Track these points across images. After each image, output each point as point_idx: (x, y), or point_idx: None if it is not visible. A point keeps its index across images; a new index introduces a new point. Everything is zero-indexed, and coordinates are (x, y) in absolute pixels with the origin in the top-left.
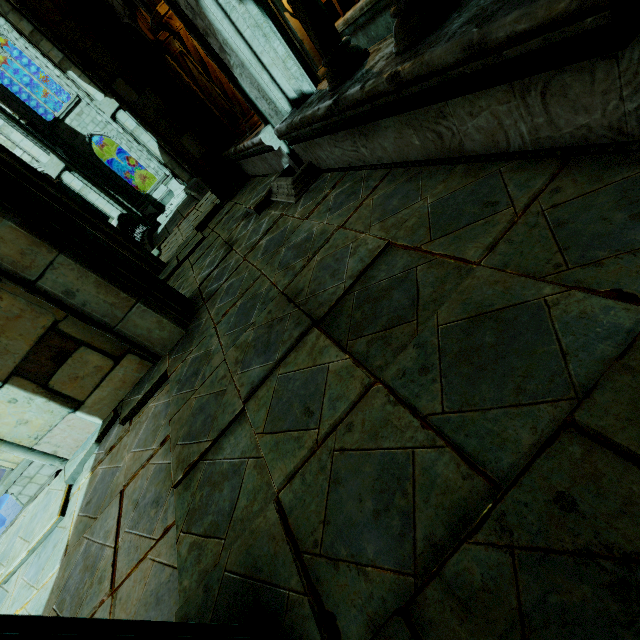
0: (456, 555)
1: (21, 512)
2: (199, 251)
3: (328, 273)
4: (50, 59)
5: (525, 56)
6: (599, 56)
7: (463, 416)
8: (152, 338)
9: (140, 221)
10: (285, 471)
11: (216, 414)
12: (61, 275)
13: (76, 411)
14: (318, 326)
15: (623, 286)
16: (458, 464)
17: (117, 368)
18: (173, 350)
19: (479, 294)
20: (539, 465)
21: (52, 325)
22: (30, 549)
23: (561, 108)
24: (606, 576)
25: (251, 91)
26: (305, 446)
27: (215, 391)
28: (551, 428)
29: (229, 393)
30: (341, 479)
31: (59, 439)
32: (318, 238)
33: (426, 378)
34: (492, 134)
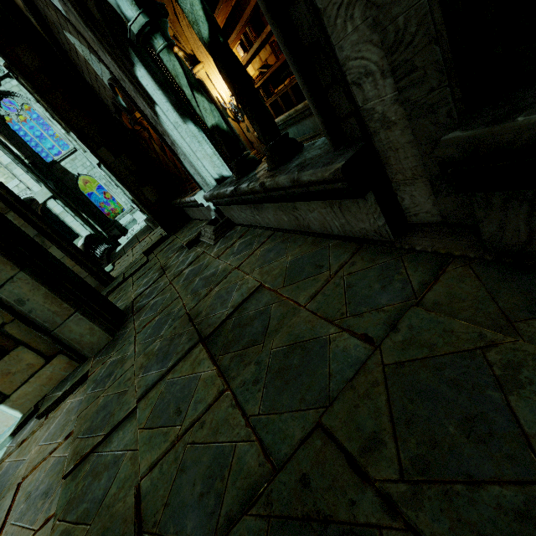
0: (237, 525)
1: None
2: (142, 271)
3: (220, 301)
4: (59, 123)
5: (322, 190)
6: (353, 199)
7: (269, 417)
8: (83, 342)
9: (104, 240)
10: (150, 461)
11: (114, 411)
12: (17, 287)
13: (0, 404)
14: (203, 342)
15: (369, 332)
16: (259, 454)
17: (47, 366)
18: (99, 353)
19: (298, 329)
20: (298, 454)
21: None
22: None
23: (350, 217)
24: (312, 534)
25: (191, 169)
26: (169, 440)
27: (119, 391)
28: (312, 427)
29: (129, 393)
30: (186, 467)
31: None
32: (220, 274)
33: (255, 388)
34: (323, 223)
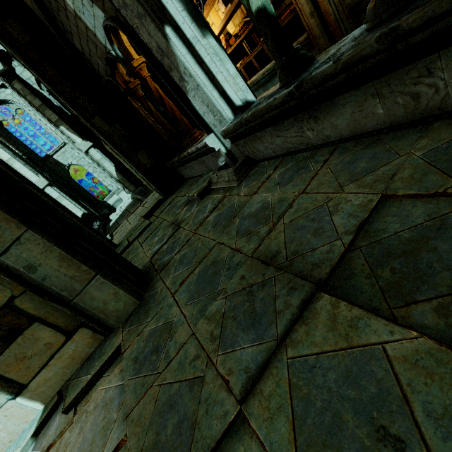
0: None
1: None
2: (147, 233)
3: (308, 232)
4: (50, 119)
5: None
6: None
7: None
8: (107, 310)
9: (97, 218)
10: None
11: (196, 416)
12: (26, 250)
13: (17, 397)
14: (324, 290)
15: None
16: None
17: (68, 344)
18: (127, 321)
19: None
20: None
21: (7, 301)
22: None
23: None
24: None
25: (200, 108)
26: None
27: (187, 377)
28: None
29: (210, 382)
30: None
31: None
32: (278, 205)
33: None
34: None
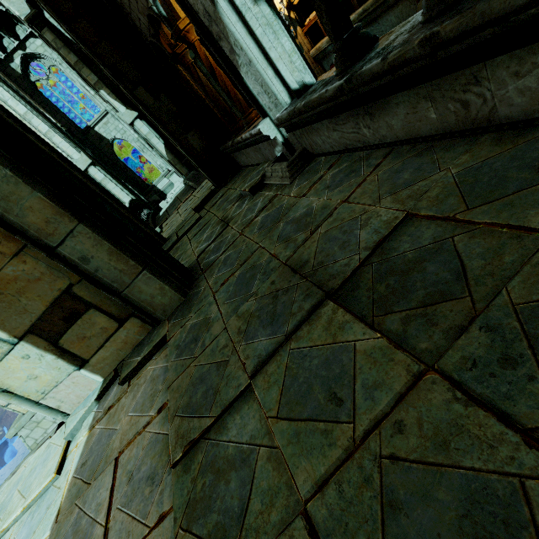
0: None
1: (24, 461)
2: (196, 228)
3: (336, 245)
4: (88, 81)
5: None
6: None
7: None
8: (154, 303)
9: (146, 206)
10: (313, 475)
11: (218, 387)
12: (79, 242)
13: (81, 369)
14: (332, 298)
15: None
16: None
17: (120, 330)
18: (172, 315)
19: None
20: None
21: (67, 288)
22: (25, 506)
23: None
24: None
25: (254, 87)
26: (337, 444)
27: (216, 361)
28: None
29: (232, 364)
30: (400, 503)
31: (63, 395)
32: (319, 212)
33: (516, 373)
34: None
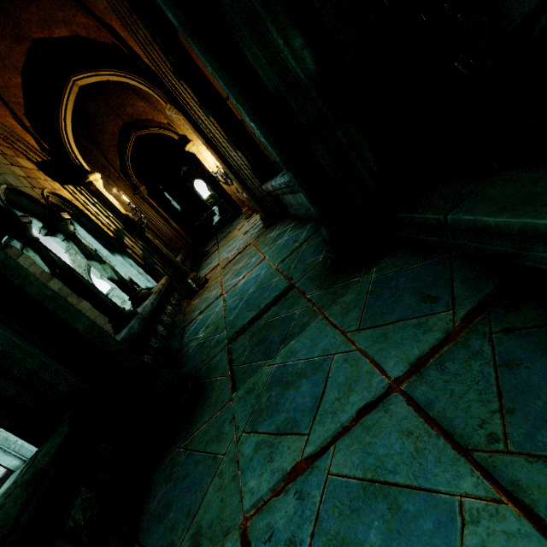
0: None
1: None
2: None
3: None
4: None
5: None
6: None
7: None
8: None
9: None
10: None
11: None
12: None
13: None
14: None
15: None
16: None
17: None
18: None
19: None
20: None
21: None
22: None
23: None
24: None
25: None
26: None
27: None
28: None
29: None
30: None
31: None
32: None
33: None
34: None
